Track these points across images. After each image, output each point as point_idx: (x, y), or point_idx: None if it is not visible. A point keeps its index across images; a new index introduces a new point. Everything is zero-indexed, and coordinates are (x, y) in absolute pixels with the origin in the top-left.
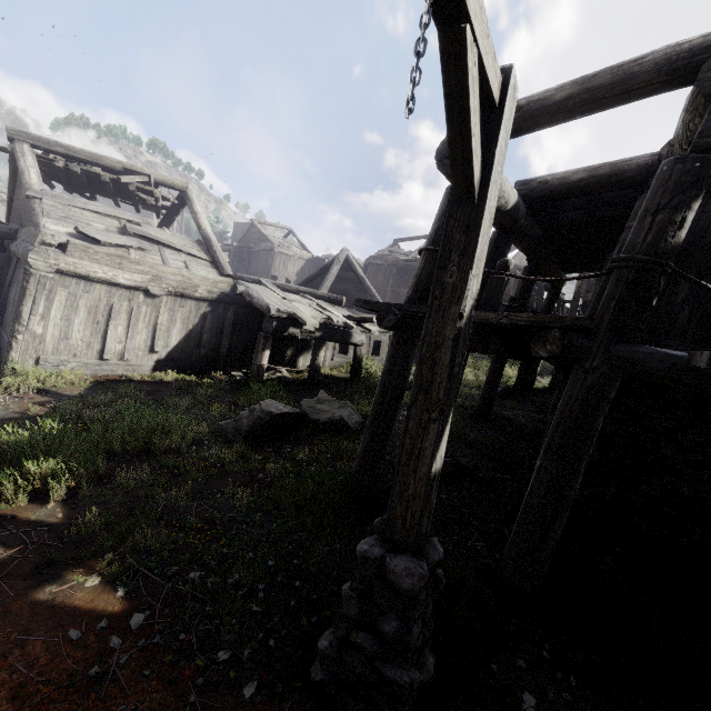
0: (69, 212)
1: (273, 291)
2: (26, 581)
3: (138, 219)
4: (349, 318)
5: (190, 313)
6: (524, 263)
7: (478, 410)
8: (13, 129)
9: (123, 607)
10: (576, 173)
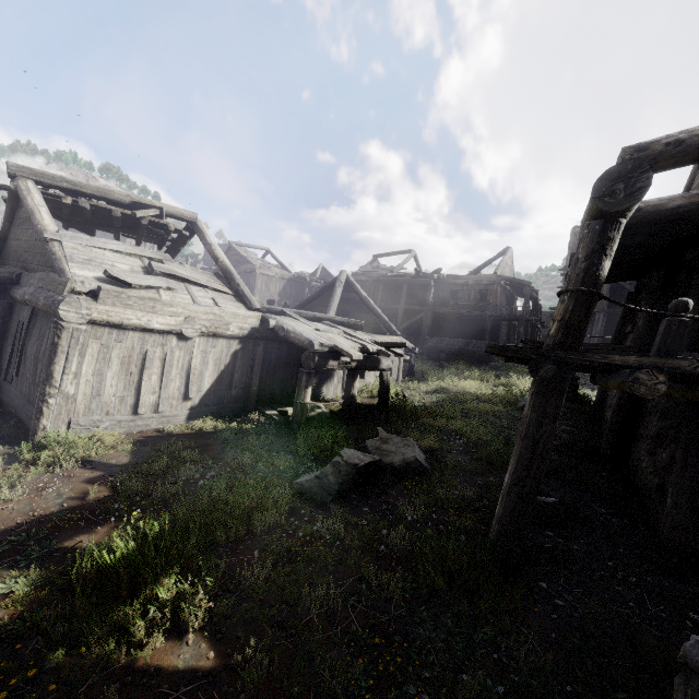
0: (91, 254)
1: (302, 322)
2: None
3: (158, 255)
4: (379, 344)
5: (221, 353)
6: (505, 273)
7: None
8: (15, 165)
9: None
10: (672, 200)
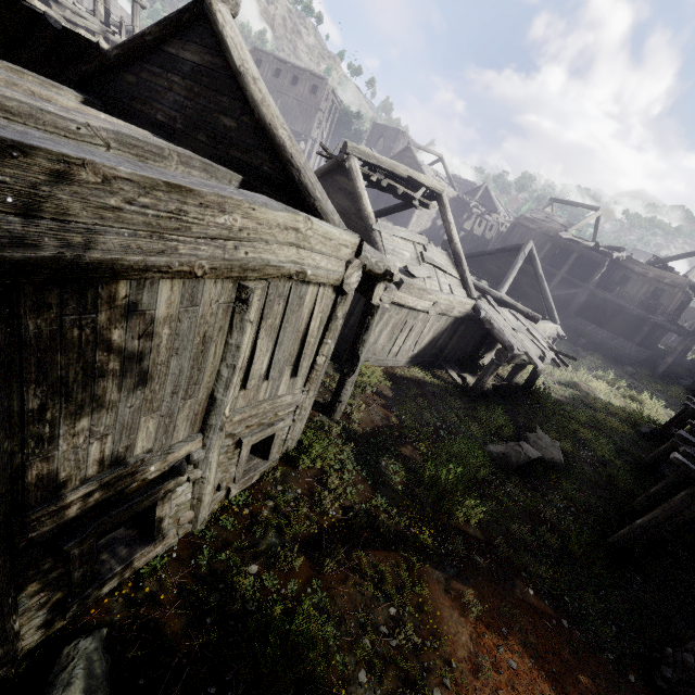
0: (393, 243)
1: (500, 314)
2: (506, 583)
3: (423, 240)
4: (552, 350)
5: (440, 326)
6: None
7: (643, 465)
8: (351, 145)
9: (553, 612)
10: None
